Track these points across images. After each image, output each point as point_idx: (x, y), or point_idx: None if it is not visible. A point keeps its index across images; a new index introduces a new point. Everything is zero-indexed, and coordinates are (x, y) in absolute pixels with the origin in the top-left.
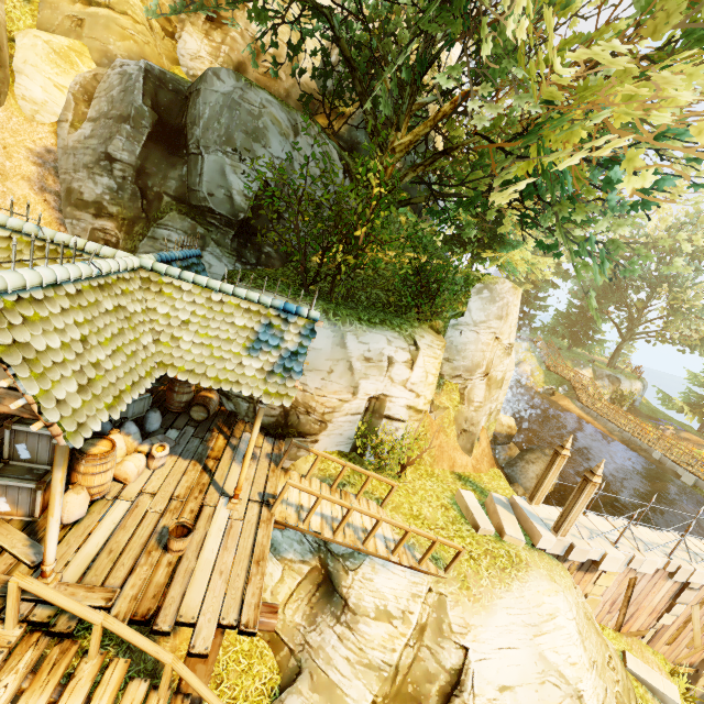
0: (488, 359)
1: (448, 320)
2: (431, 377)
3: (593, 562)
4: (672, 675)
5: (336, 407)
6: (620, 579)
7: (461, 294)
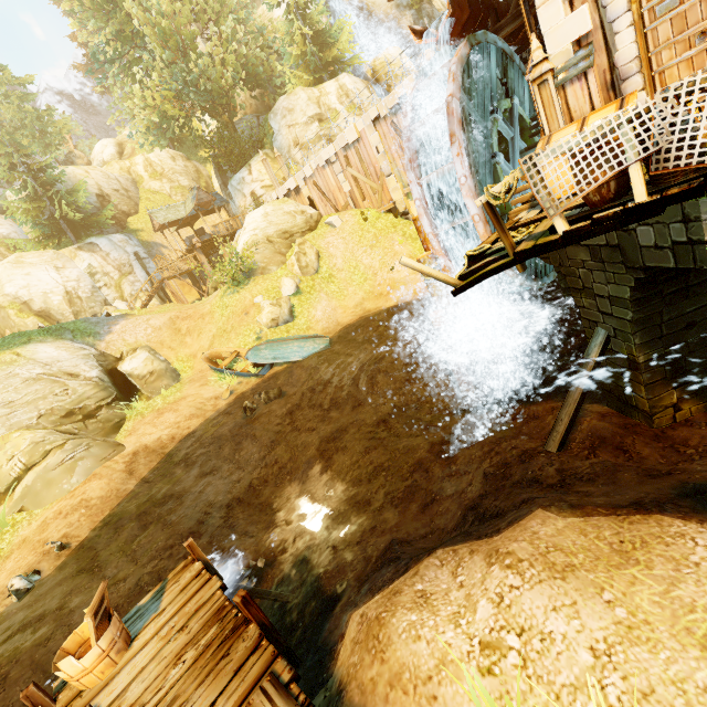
0: (292, 138)
1: (271, 142)
2: (264, 171)
3: (293, 189)
4: (362, 214)
5: (245, 205)
6: (311, 187)
7: (267, 127)
